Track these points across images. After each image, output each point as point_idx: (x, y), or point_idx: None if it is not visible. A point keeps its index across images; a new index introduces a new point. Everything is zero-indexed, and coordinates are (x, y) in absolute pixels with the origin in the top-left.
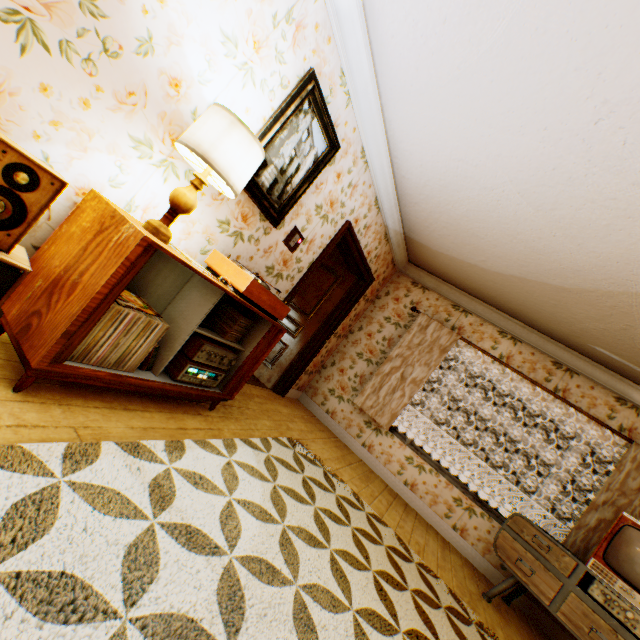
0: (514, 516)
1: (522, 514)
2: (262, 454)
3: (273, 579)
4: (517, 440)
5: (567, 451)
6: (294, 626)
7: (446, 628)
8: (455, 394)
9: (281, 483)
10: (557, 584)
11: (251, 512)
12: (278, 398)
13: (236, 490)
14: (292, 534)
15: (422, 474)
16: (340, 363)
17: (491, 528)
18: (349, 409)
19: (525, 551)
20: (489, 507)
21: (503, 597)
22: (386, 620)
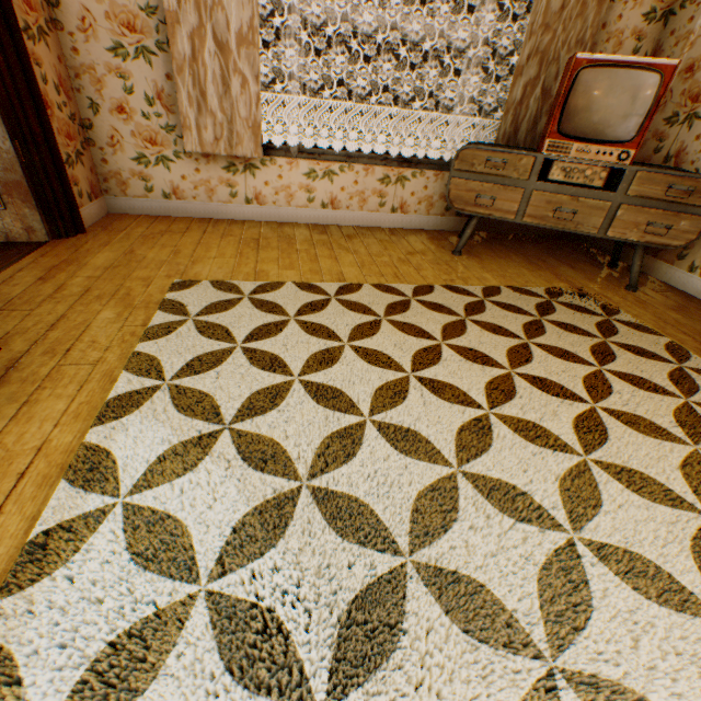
0: (460, 155)
1: (450, 142)
2: (159, 395)
3: (384, 604)
4: (419, 40)
5: (479, 10)
6: (464, 627)
7: (484, 338)
8: (312, 18)
9: (232, 407)
10: (519, 195)
11: (253, 541)
12: (80, 245)
13: (195, 547)
14: (321, 470)
15: (336, 182)
16: (105, 97)
17: (427, 183)
18: (191, 169)
19: (482, 185)
20: (417, 161)
21: (460, 237)
22: (469, 416)
